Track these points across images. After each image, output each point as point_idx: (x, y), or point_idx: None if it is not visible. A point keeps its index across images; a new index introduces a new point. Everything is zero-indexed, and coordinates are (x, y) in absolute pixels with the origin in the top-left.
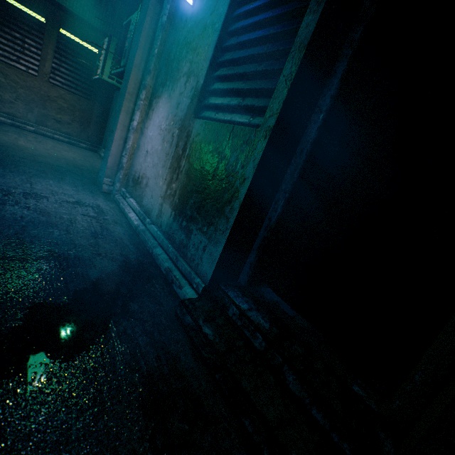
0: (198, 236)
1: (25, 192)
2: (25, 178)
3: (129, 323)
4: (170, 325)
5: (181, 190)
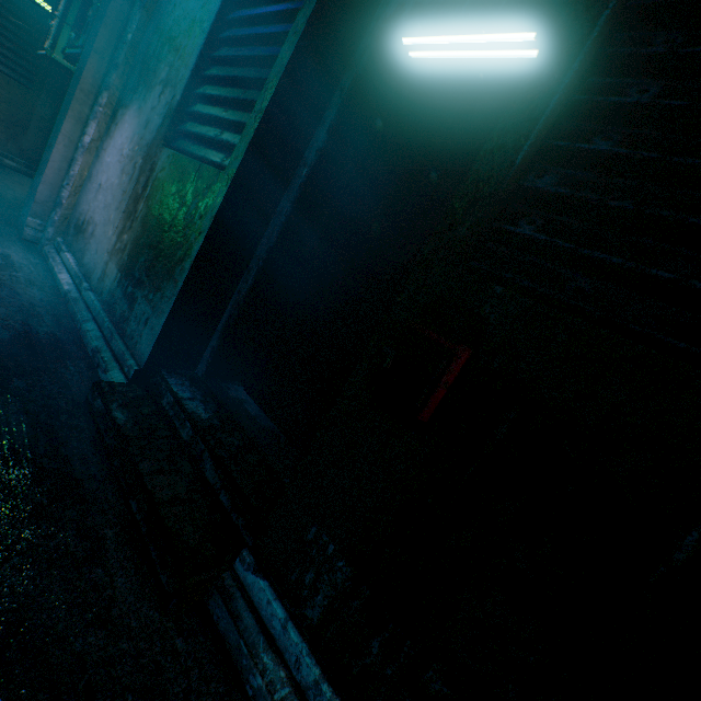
0: (143, 306)
1: None
2: None
3: (1, 399)
4: (71, 411)
5: (133, 244)
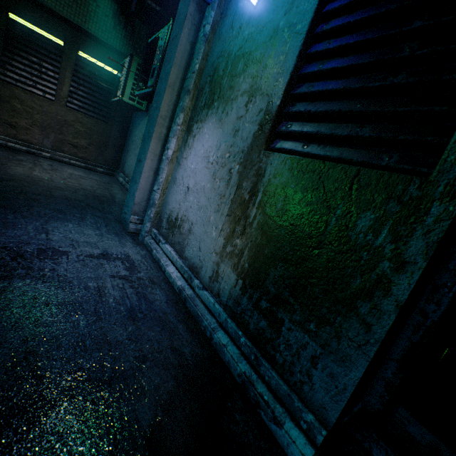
0: (297, 334)
1: (39, 248)
2: (39, 225)
3: None
4: None
5: (253, 252)
